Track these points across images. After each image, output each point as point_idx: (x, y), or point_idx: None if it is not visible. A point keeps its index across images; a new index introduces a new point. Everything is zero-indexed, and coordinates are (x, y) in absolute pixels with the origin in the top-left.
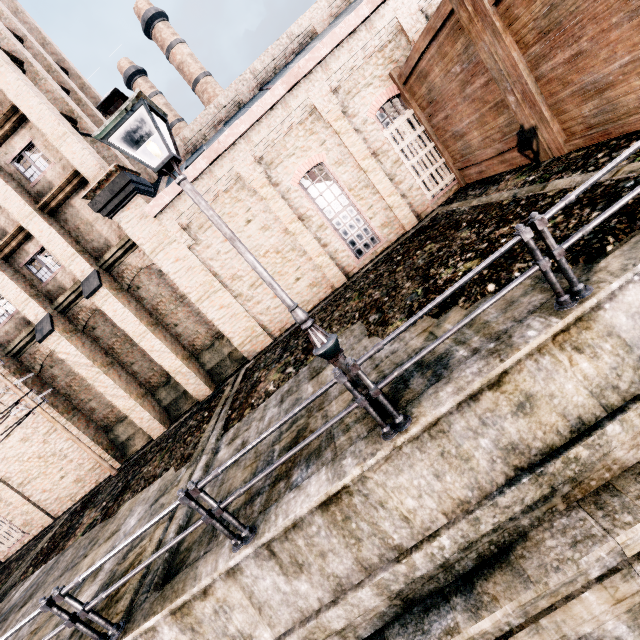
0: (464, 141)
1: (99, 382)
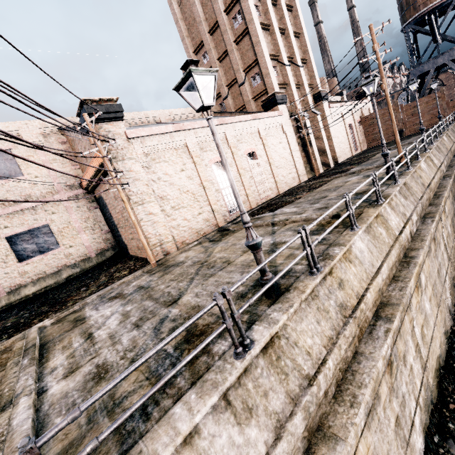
0: (376, 135)
1: (313, 142)
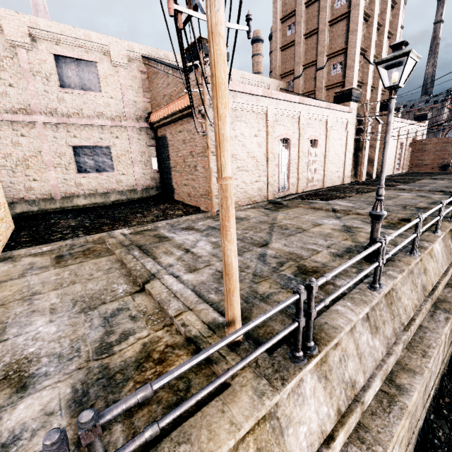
0: (422, 161)
1: (367, 148)
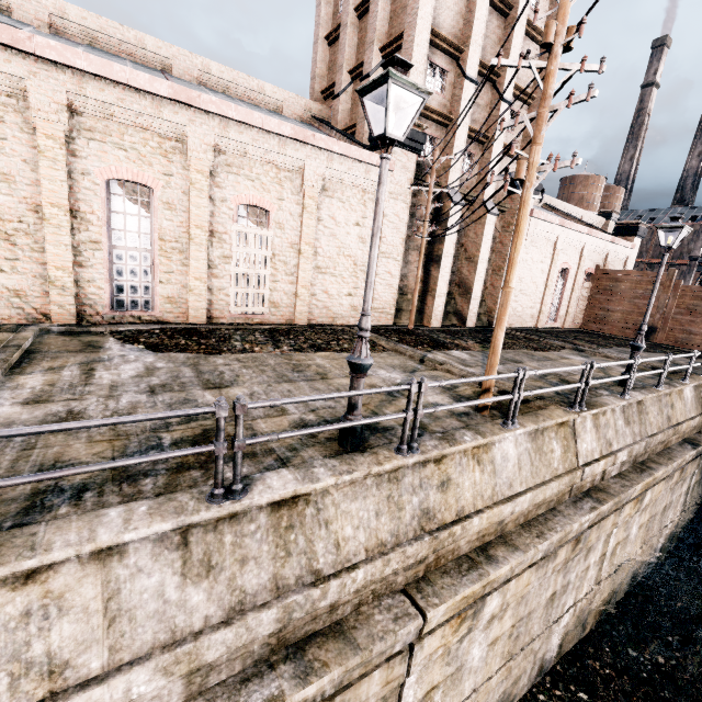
0: (607, 313)
1: (446, 260)
